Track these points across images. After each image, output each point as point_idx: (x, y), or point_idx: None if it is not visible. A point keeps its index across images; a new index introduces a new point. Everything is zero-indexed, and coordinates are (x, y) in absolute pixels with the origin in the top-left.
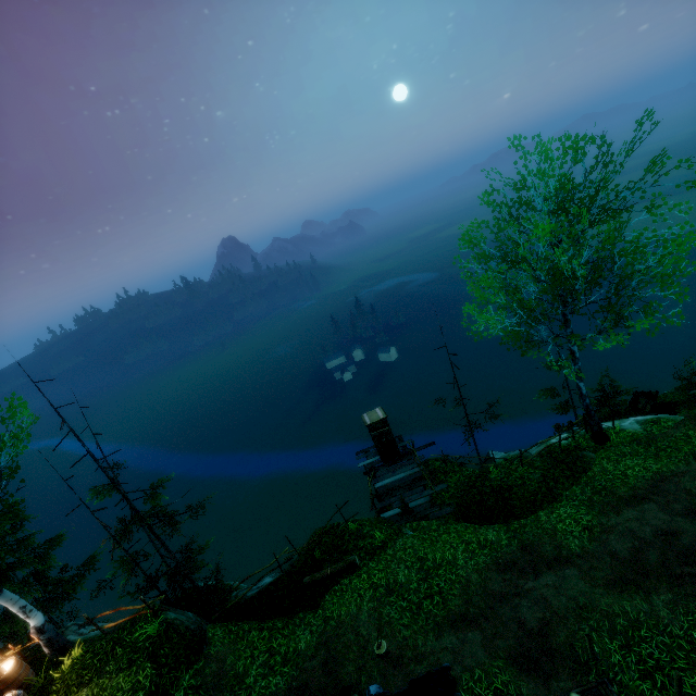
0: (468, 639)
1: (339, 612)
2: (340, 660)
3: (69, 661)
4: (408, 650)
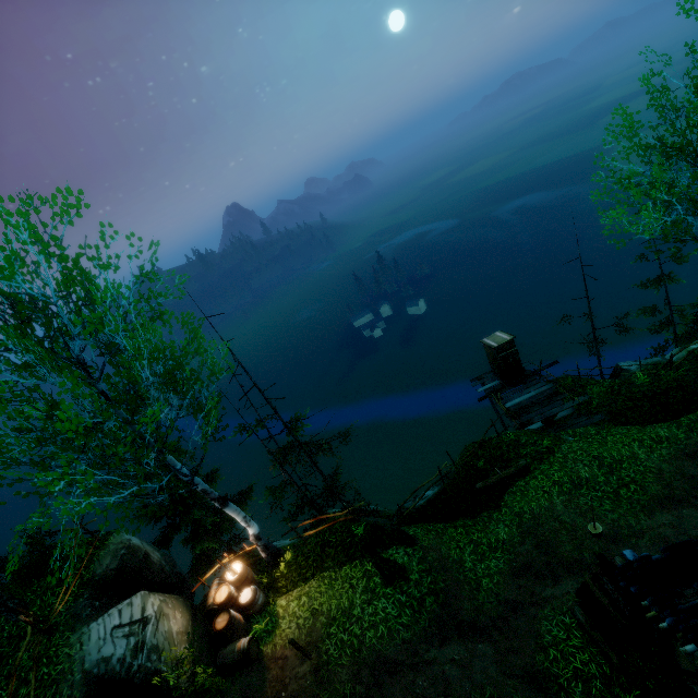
0: (684, 516)
1: (530, 507)
2: (554, 543)
3: (284, 563)
4: (622, 529)
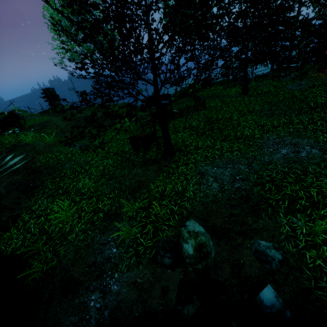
0: None
1: None
2: None
3: None
4: None
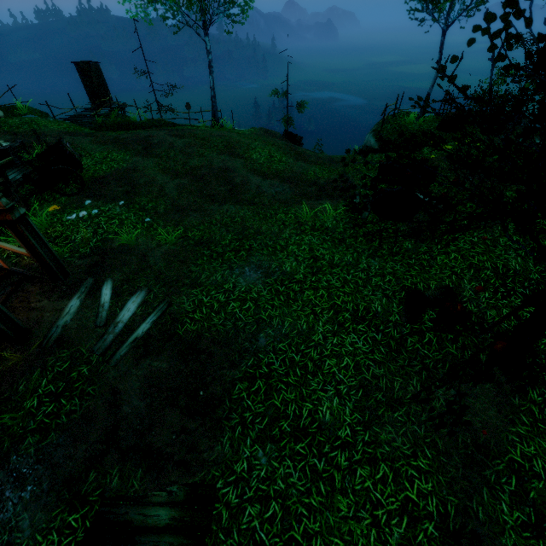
0: (4, 137)
1: None
2: None
3: None
4: None
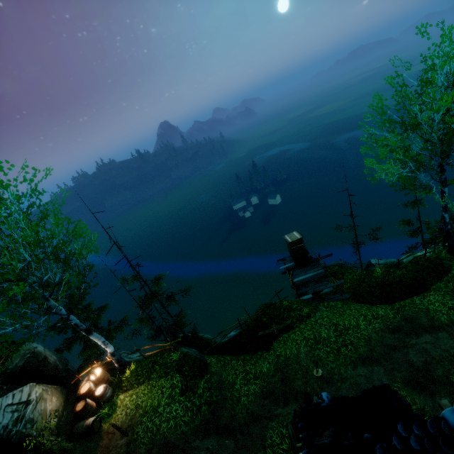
0: (374, 371)
1: (285, 352)
2: (292, 378)
3: (129, 371)
4: (335, 375)
